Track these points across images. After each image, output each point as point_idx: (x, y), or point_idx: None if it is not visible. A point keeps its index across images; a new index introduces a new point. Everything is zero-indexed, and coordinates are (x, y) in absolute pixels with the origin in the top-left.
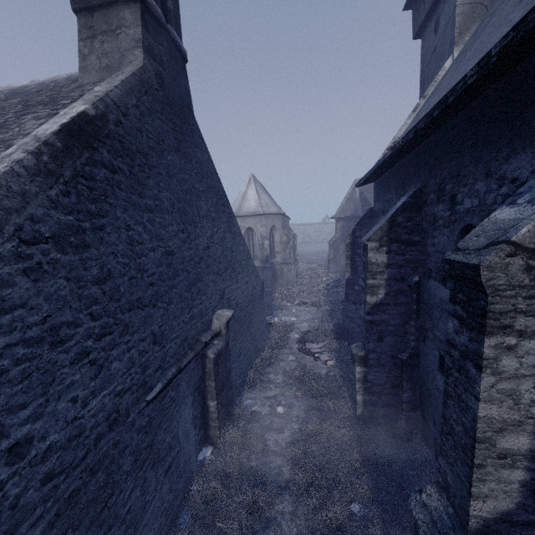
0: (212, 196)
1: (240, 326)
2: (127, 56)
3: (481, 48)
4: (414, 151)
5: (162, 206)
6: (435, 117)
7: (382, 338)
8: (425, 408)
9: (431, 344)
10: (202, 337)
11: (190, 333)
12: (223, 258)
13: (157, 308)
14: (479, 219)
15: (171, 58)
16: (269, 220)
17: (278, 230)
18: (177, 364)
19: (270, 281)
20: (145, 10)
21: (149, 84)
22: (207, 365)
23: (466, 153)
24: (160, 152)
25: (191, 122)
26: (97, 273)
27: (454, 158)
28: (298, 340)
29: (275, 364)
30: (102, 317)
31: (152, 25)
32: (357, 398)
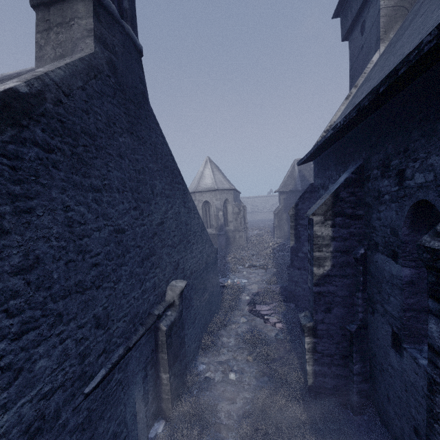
0: (167, 175)
1: (194, 293)
2: (79, 44)
3: (417, 32)
4: (353, 131)
5: (111, 185)
6: (380, 93)
7: (330, 309)
8: (377, 382)
9: (382, 318)
10: (155, 309)
11: (141, 308)
12: (178, 231)
13: (102, 289)
14: (436, 194)
15: (125, 49)
16: (223, 194)
17: (231, 202)
18: (125, 343)
19: (224, 246)
20: (98, 4)
21: (99, 70)
22: (160, 338)
23: (415, 127)
24: (110, 134)
25: (146, 108)
26: (19, 262)
27: (400, 134)
28: (248, 302)
29: (228, 327)
30: (24, 311)
31: (105, 18)
32: (307, 368)
